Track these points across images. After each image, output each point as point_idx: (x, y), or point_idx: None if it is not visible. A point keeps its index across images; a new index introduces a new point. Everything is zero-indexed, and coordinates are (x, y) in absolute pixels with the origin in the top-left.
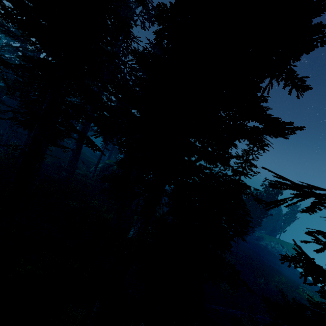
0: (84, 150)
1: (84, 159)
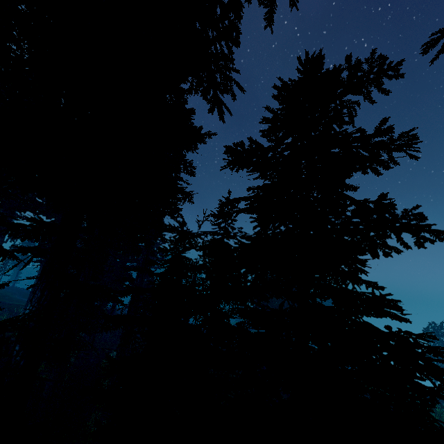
0: (7, 291)
1: (6, 304)
